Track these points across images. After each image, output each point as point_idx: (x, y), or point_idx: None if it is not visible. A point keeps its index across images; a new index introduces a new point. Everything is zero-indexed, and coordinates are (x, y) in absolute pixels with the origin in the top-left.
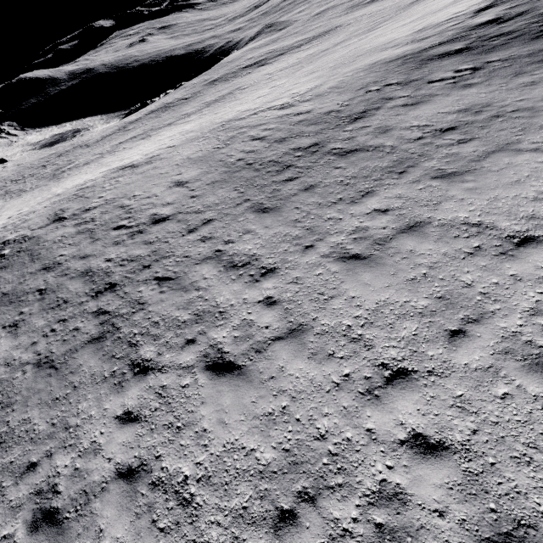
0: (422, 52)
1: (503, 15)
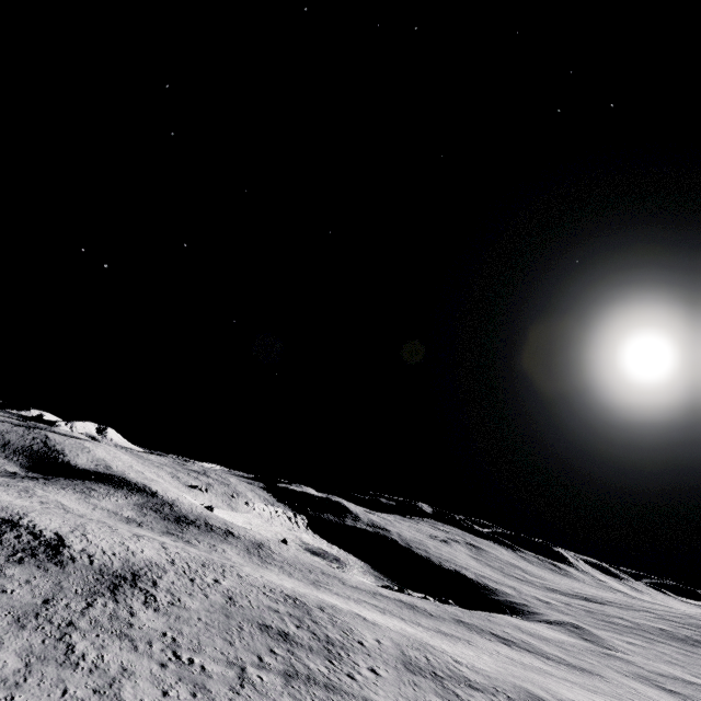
0: None
1: None
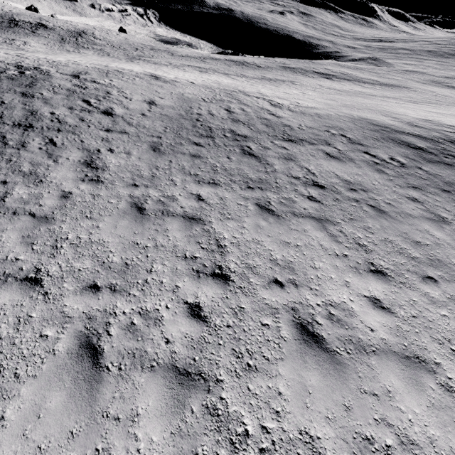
0: (399, 132)
1: None
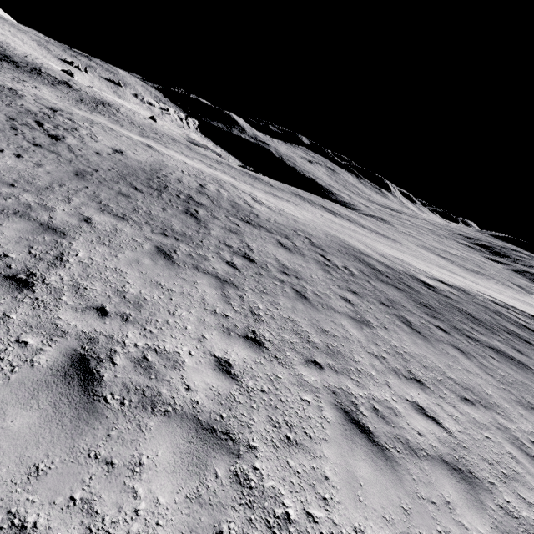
0: (365, 255)
1: (439, 289)
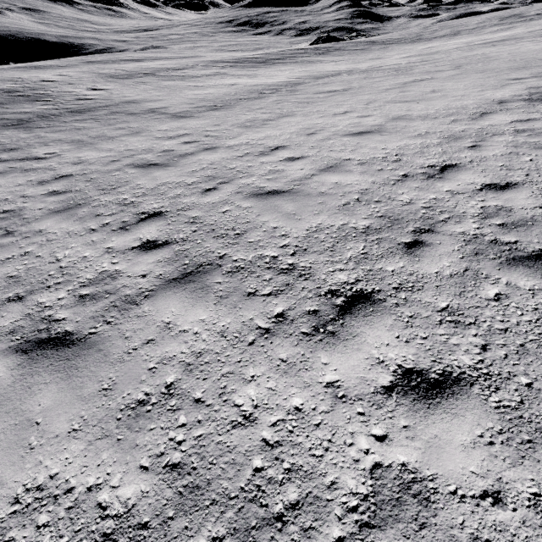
0: (221, 60)
1: (258, 57)
